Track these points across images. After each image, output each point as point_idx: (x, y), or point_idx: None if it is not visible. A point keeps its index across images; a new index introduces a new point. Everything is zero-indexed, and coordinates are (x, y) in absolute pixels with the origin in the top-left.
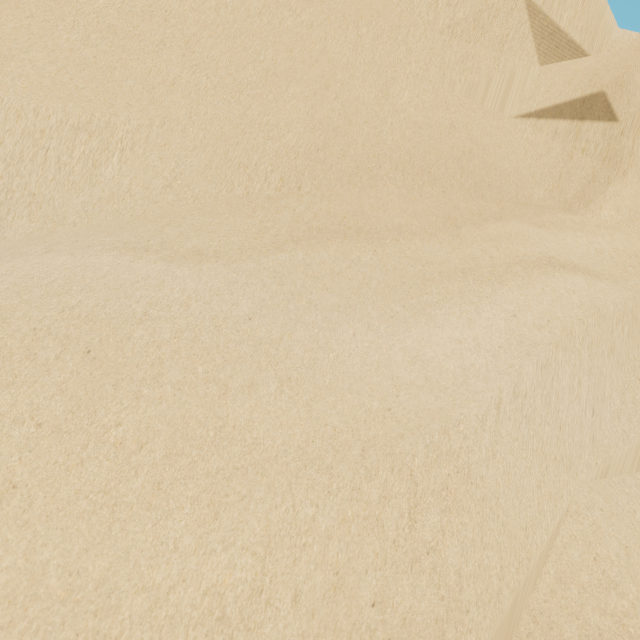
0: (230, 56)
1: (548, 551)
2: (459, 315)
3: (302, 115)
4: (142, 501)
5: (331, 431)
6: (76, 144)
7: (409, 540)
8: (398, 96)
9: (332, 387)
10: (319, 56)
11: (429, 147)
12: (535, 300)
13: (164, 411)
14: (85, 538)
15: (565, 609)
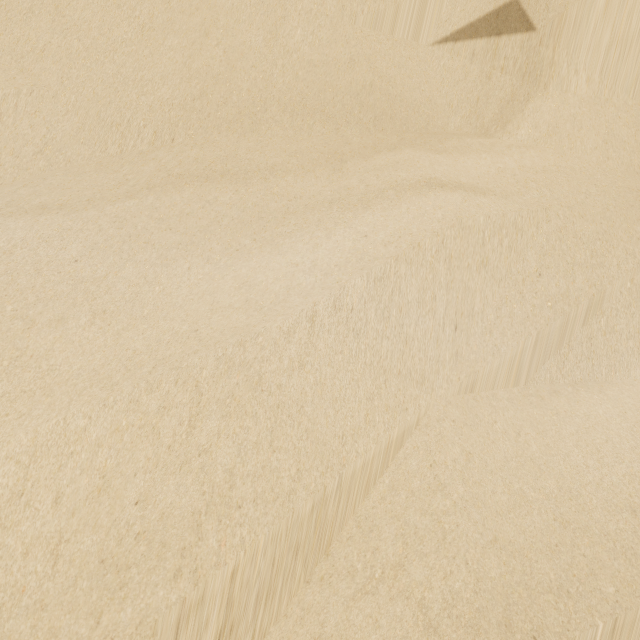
0: (103, 15)
1: (387, 462)
2: (307, 241)
3: (179, 66)
4: None
5: (130, 354)
6: None
7: (184, 445)
8: (289, 35)
9: (149, 317)
10: (200, 4)
11: (324, 85)
12: (395, 219)
13: None
14: None
15: (389, 513)
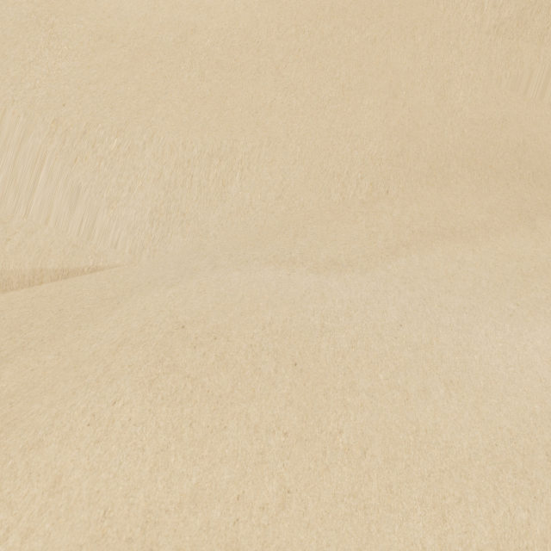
0: (312, 76)
1: None
2: None
3: (379, 124)
4: (383, 503)
5: (508, 434)
6: (211, 168)
7: None
8: (454, 97)
9: (488, 389)
10: (384, 67)
11: (486, 142)
12: None
13: (369, 418)
14: (354, 539)
15: None
